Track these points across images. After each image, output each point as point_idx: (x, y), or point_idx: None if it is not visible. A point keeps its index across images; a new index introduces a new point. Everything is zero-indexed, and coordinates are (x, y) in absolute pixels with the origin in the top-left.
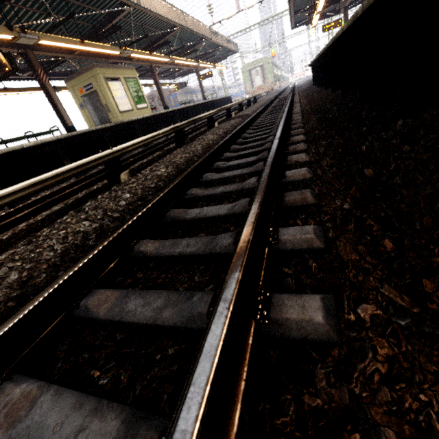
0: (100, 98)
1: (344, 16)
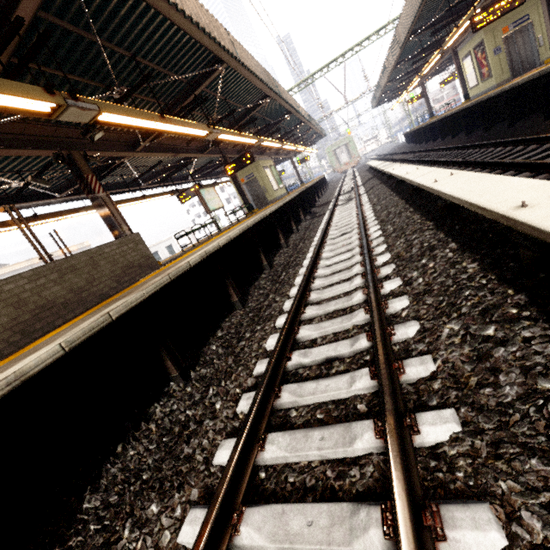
0: (259, 183)
1: (422, 90)
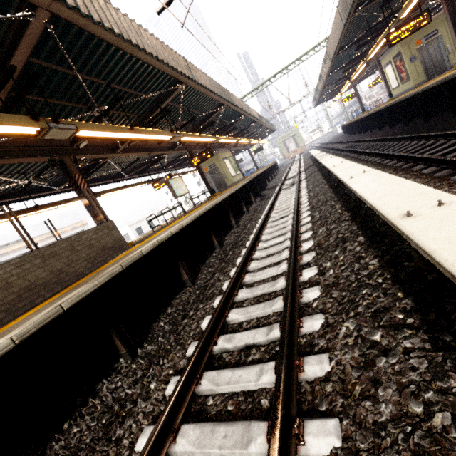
0: (220, 171)
1: (354, 91)
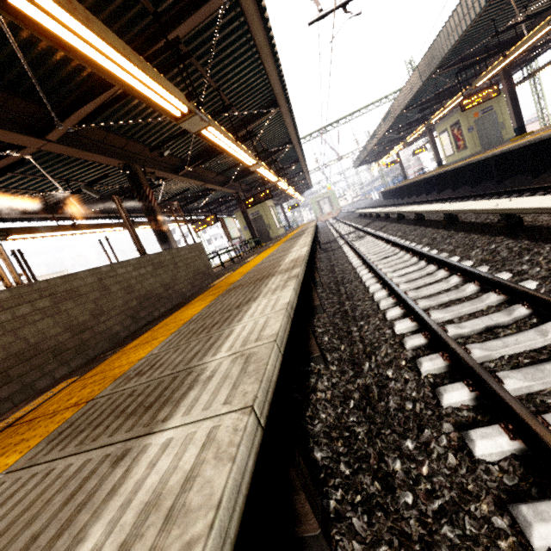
0: (264, 220)
1: (397, 157)
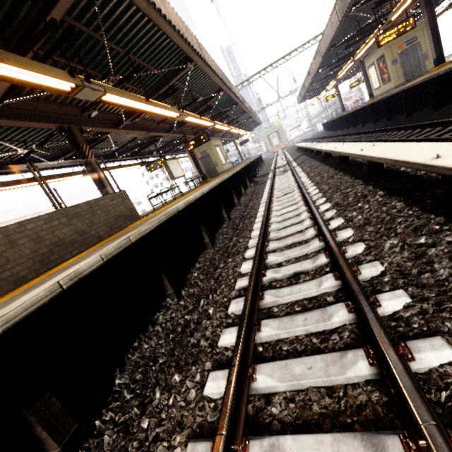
0: (211, 158)
1: (336, 90)
